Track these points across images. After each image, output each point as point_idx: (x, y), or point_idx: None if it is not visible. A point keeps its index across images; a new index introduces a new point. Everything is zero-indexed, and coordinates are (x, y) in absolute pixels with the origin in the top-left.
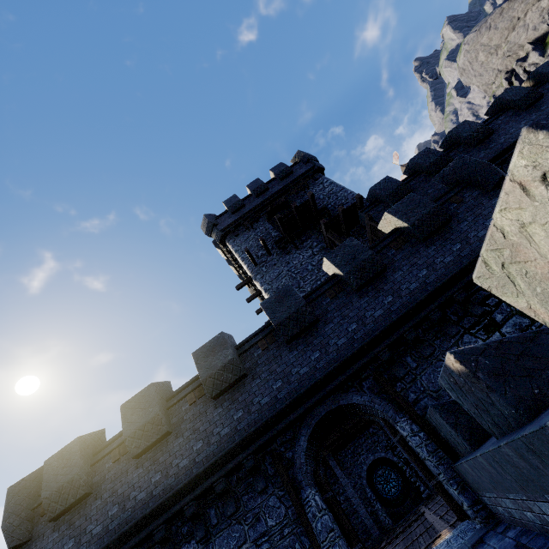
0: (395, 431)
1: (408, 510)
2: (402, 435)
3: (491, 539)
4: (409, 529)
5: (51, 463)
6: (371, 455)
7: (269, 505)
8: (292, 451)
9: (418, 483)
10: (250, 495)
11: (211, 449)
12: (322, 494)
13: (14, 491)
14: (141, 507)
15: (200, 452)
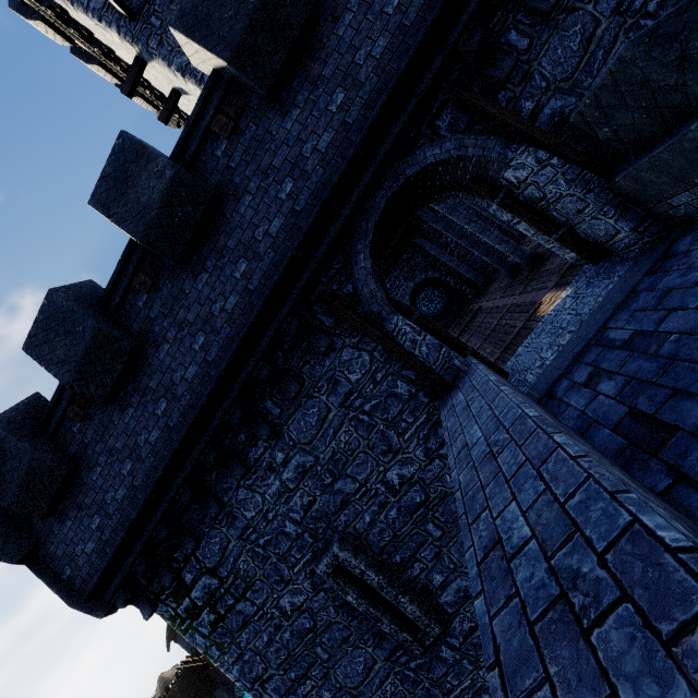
0: (495, 189)
1: (456, 317)
2: (511, 186)
3: (695, 243)
4: (472, 326)
5: None
6: (411, 283)
7: (345, 361)
8: (352, 282)
9: (463, 288)
10: (311, 363)
11: (223, 335)
12: (408, 318)
13: None
14: (163, 446)
15: (208, 348)
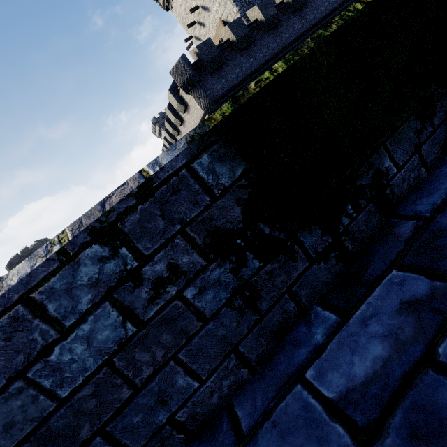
0: None
1: None
2: None
3: None
4: None
5: (202, 48)
6: None
7: None
8: None
9: None
10: None
11: (270, 51)
12: None
13: (184, 60)
14: (249, 69)
15: (266, 52)
